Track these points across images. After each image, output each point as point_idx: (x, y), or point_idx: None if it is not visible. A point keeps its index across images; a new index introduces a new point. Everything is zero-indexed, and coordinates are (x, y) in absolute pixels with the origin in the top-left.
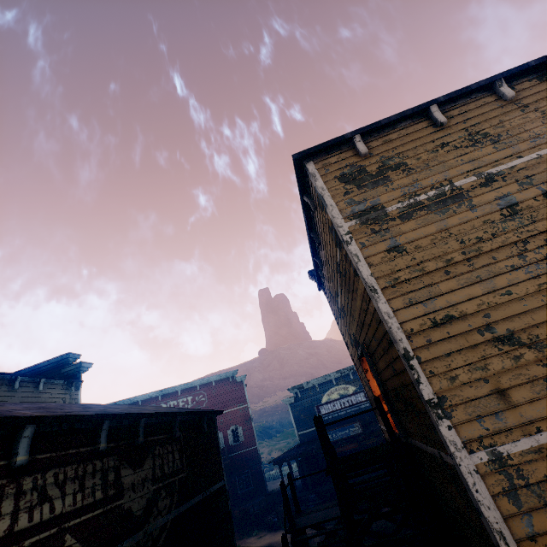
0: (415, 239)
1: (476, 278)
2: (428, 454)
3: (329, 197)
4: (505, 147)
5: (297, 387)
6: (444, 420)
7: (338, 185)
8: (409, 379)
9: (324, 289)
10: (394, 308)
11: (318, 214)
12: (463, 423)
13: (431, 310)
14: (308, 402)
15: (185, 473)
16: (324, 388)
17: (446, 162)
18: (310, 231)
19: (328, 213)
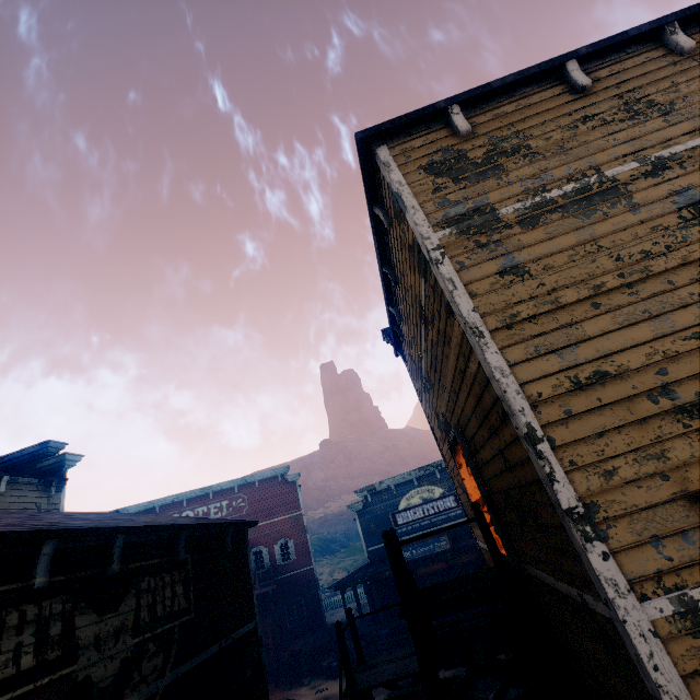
0: (544, 256)
1: (643, 313)
2: (557, 592)
3: (410, 195)
4: (682, 119)
5: (367, 489)
6: (596, 543)
7: (423, 179)
8: (534, 474)
9: (403, 354)
10: (511, 361)
11: (394, 233)
12: (628, 548)
13: (570, 364)
14: (382, 508)
15: (191, 615)
16: (402, 490)
17: (591, 143)
18: (383, 264)
19: (408, 219)
